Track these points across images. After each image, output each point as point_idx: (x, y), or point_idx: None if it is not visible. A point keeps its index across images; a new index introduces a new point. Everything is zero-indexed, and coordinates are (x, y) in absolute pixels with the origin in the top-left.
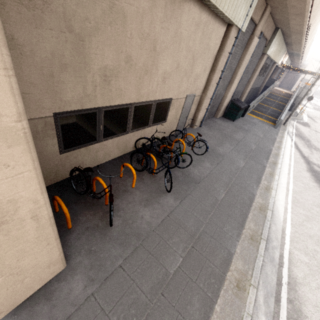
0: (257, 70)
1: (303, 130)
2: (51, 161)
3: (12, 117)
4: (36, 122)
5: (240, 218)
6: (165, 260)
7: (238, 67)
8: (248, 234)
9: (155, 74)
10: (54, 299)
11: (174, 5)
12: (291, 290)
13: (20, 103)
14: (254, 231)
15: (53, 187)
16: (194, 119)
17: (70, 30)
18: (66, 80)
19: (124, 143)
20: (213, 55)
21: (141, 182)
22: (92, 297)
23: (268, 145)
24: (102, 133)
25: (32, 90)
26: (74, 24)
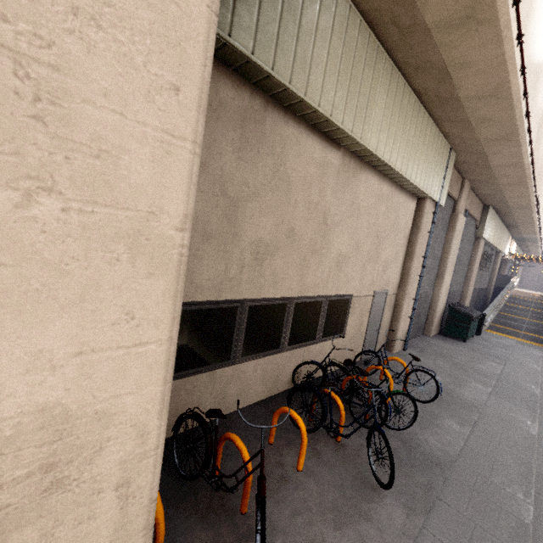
0: (475, 260)
1: None
2: None
3: (174, 220)
4: None
5: None
6: None
7: (445, 254)
8: None
9: (326, 256)
10: None
11: (347, 174)
12: None
13: (192, 200)
14: None
15: None
16: (391, 334)
17: (224, 194)
18: (205, 255)
19: (274, 370)
20: (405, 236)
21: (315, 459)
22: None
23: None
24: (240, 347)
25: None
26: (229, 188)
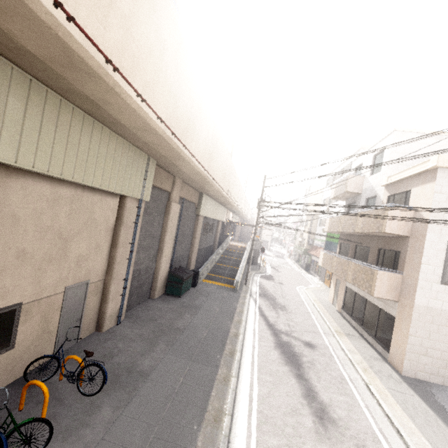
0: (196, 231)
1: (267, 286)
2: None
3: None
4: None
5: None
6: None
7: (163, 233)
8: None
9: None
10: None
11: None
12: None
13: None
14: None
15: None
16: (101, 316)
17: None
18: None
19: None
20: (109, 228)
21: None
22: None
23: (225, 323)
24: None
25: None
26: None
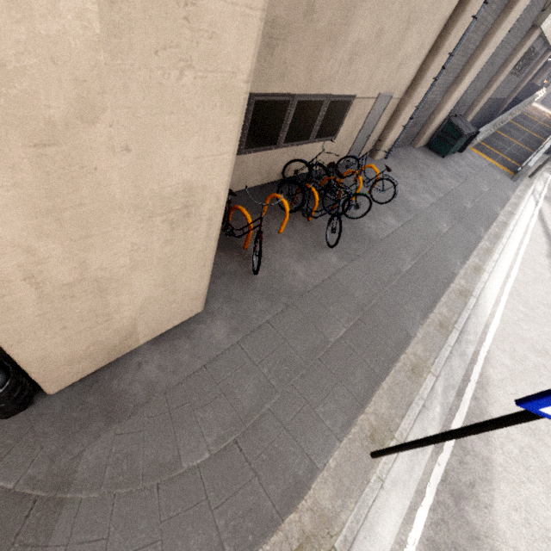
0: (512, 61)
1: None
2: None
3: (244, 76)
4: None
5: (429, 299)
6: (323, 326)
7: (479, 50)
8: (437, 320)
9: (342, 45)
10: (195, 338)
11: None
12: (479, 389)
13: (255, 58)
14: (445, 318)
15: None
16: (380, 142)
17: None
18: None
19: (269, 164)
20: (443, 19)
21: (291, 228)
22: (237, 346)
23: (493, 207)
24: (244, 140)
25: None
26: None
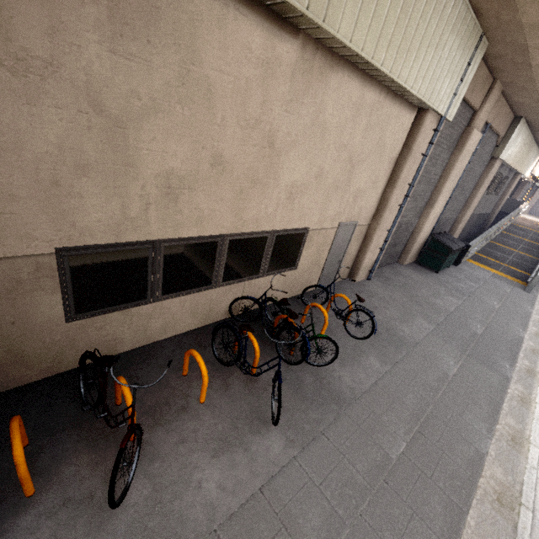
0: (482, 184)
1: None
2: (46, 335)
3: None
4: (18, 264)
5: (445, 522)
6: None
7: (443, 179)
8: None
9: (273, 187)
10: None
11: (310, 76)
12: None
13: None
14: None
15: (45, 384)
16: (356, 265)
17: (99, 109)
18: (87, 192)
19: (207, 304)
20: (392, 158)
21: (222, 392)
22: None
23: (513, 328)
24: (159, 286)
25: (14, 207)
26: (107, 101)
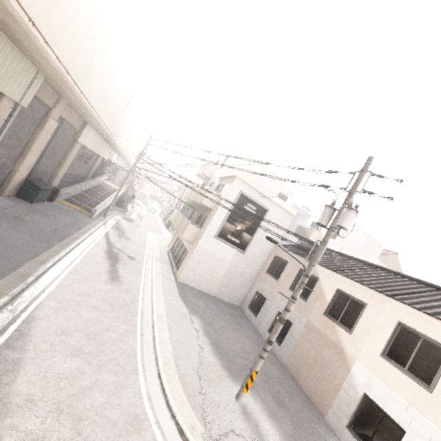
0: (69, 154)
1: (124, 224)
2: None
3: None
4: None
5: None
6: None
7: (32, 142)
8: None
9: None
10: None
11: None
12: (24, 324)
13: None
14: None
15: None
16: None
17: None
18: None
19: None
20: None
21: None
22: None
23: (70, 230)
24: None
25: None
26: None
